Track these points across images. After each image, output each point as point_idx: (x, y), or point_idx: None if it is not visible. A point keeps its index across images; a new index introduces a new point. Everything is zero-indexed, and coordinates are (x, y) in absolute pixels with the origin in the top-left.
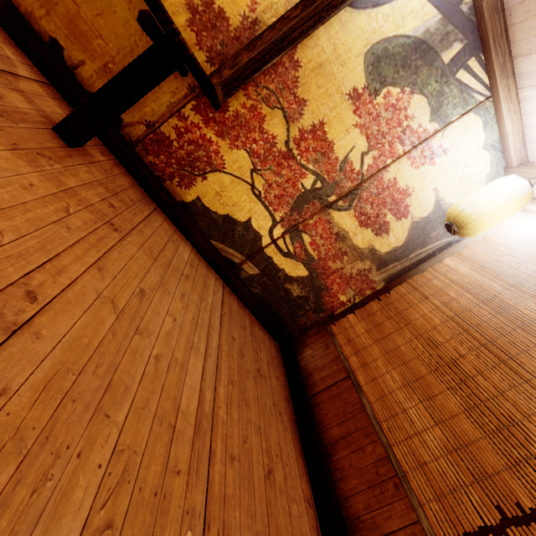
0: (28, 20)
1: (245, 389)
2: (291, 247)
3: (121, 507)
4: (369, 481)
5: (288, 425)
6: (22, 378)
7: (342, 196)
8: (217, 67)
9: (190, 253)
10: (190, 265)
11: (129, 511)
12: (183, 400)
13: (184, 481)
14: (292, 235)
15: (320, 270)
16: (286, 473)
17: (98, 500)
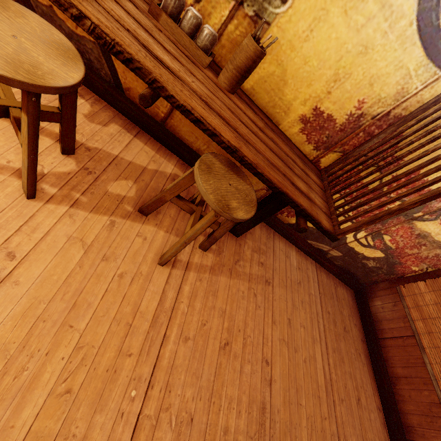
0: (197, 152)
1: (340, 350)
2: (371, 242)
3: (314, 440)
4: (423, 411)
5: (364, 361)
6: (279, 403)
7: (429, 212)
8: (321, 151)
9: (295, 256)
10: (298, 269)
11: (316, 440)
12: (319, 379)
13: (328, 421)
14: (374, 236)
15: (396, 254)
16: (366, 396)
17: (308, 440)
